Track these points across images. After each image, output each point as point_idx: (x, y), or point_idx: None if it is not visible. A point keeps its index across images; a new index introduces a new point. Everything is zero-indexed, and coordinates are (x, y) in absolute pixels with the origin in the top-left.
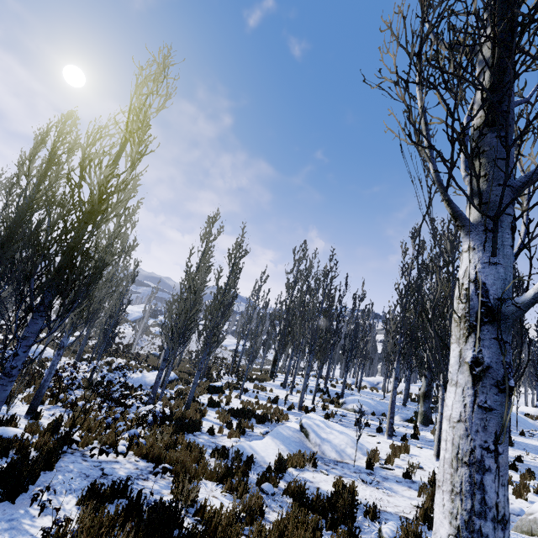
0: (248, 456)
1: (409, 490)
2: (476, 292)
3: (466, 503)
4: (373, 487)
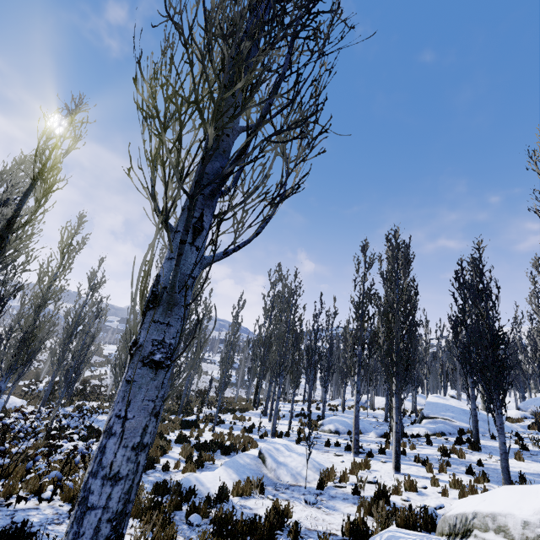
0: (192, 488)
1: (352, 506)
2: (154, 284)
3: (90, 467)
4: (315, 508)
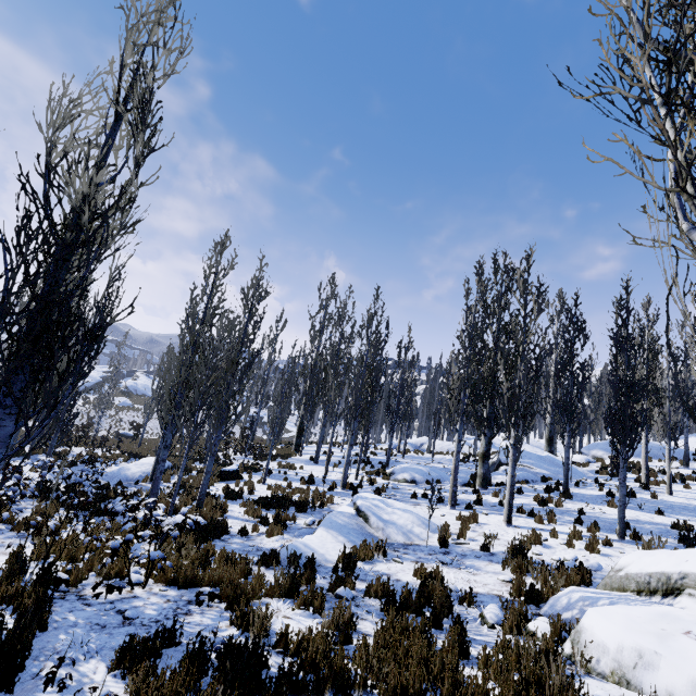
0: (304, 556)
1: (491, 564)
2: None
3: None
4: (455, 568)
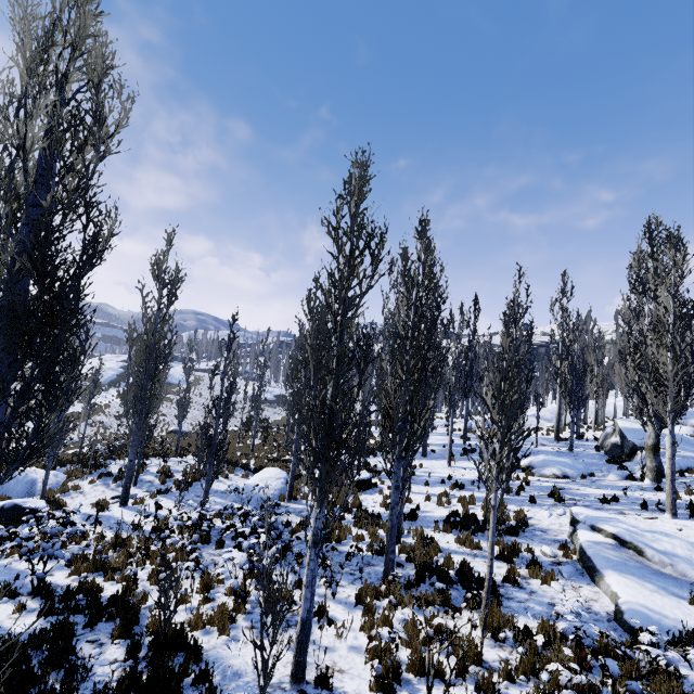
0: (665, 627)
1: None
2: None
3: None
4: None
